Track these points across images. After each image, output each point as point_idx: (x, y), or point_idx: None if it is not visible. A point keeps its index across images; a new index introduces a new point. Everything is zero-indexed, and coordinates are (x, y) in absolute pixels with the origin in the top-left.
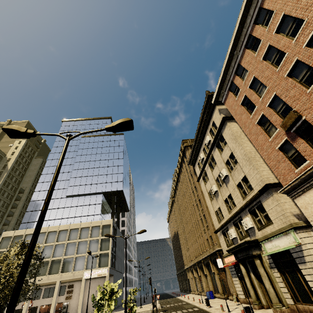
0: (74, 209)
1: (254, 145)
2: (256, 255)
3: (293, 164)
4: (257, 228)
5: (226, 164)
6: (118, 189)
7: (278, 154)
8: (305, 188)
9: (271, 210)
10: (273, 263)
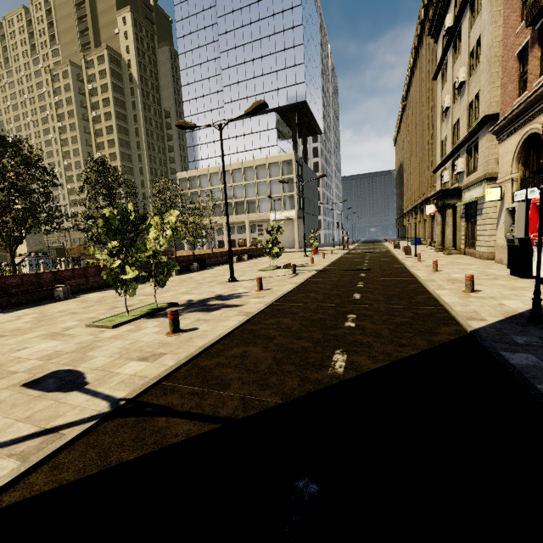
0: (241, 140)
1: (502, 33)
2: (450, 205)
3: (519, 90)
4: (466, 174)
5: (470, 56)
6: (298, 100)
7: (513, 67)
8: (510, 131)
9: (481, 153)
10: (464, 214)
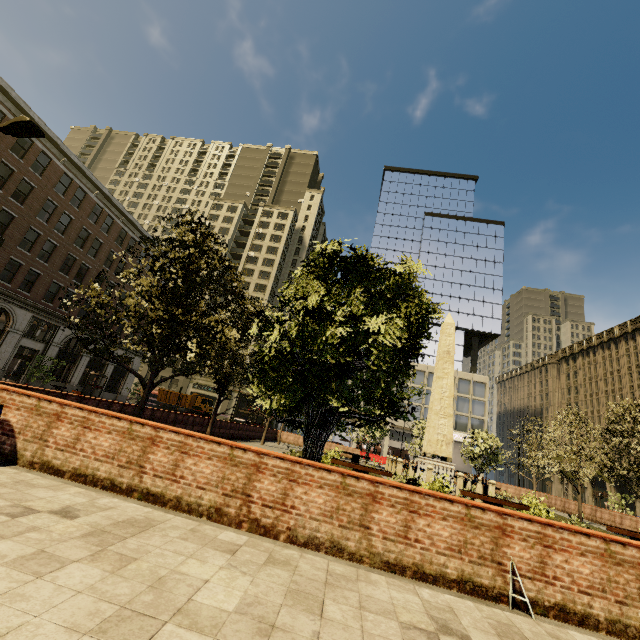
0: (422, 342)
1: None
2: None
3: None
4: None
5: None
6: (493, 331)
7: None
8: None
9: None
10: None
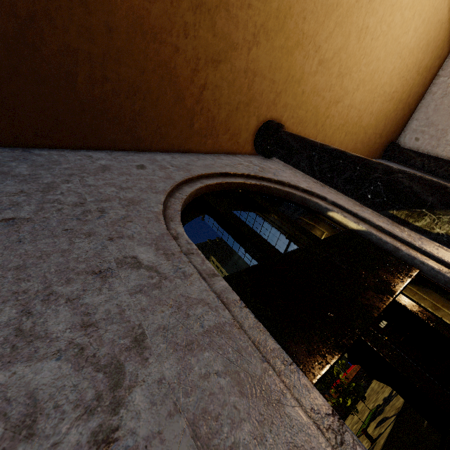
0: None
1: None
2: None
3: None
4: None
5: None
6: None
7: None
8: None
9: None
10: None
